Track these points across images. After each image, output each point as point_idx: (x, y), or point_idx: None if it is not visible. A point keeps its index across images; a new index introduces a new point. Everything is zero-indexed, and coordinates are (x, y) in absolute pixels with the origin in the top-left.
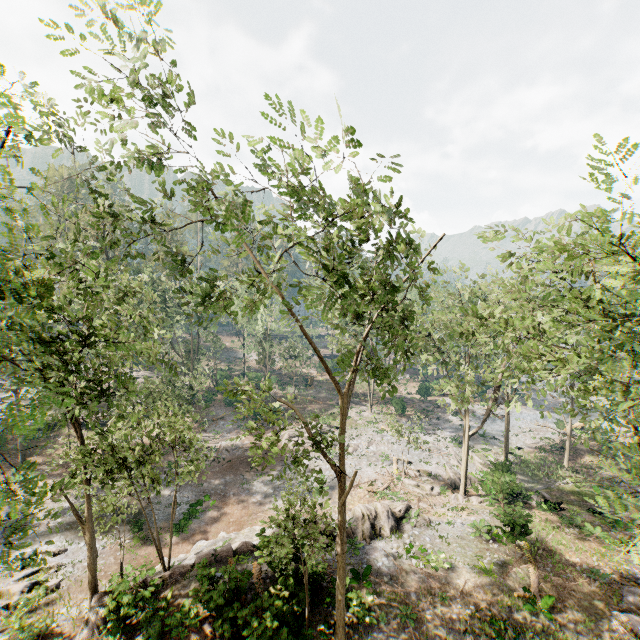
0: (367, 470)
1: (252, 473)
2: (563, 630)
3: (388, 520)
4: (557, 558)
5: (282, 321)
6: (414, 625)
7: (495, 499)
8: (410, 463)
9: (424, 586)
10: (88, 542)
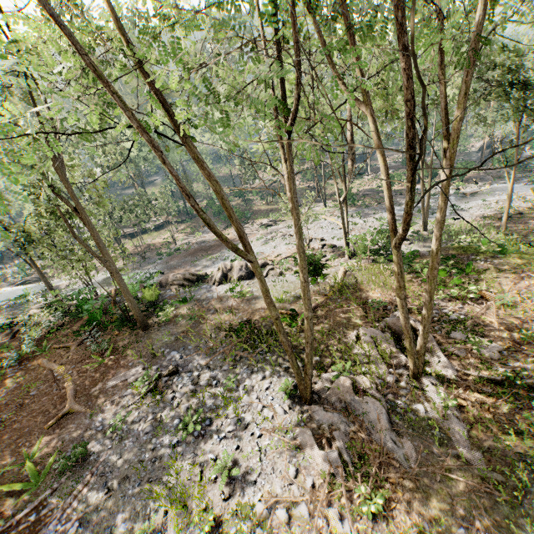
0: (282, 248)
1: (203, 255)
2: (300, 335)
3: (239, 272)
4: (358, 294)
5: (242, 136)
6: (195, 325)
7: (375, 260)
8: (323, 240)
9: (224, 307)
10: (42, 278)
